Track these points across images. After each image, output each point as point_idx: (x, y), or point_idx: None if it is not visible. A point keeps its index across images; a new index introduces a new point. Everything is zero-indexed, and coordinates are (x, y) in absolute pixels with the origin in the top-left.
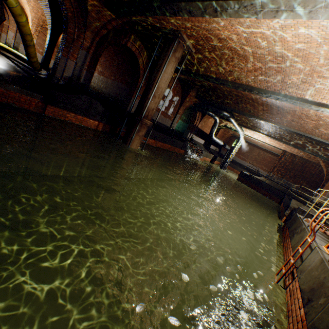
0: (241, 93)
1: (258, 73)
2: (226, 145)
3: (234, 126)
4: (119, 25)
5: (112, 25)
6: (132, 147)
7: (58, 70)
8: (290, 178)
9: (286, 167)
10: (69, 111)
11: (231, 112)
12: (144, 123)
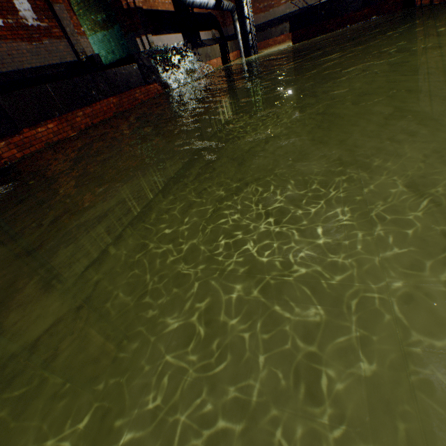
0: None
1: None
2: (223, 1)
3: None
4: None
5: None
6: None
7: None
8: None
9: None
10: None
11: None
12: None
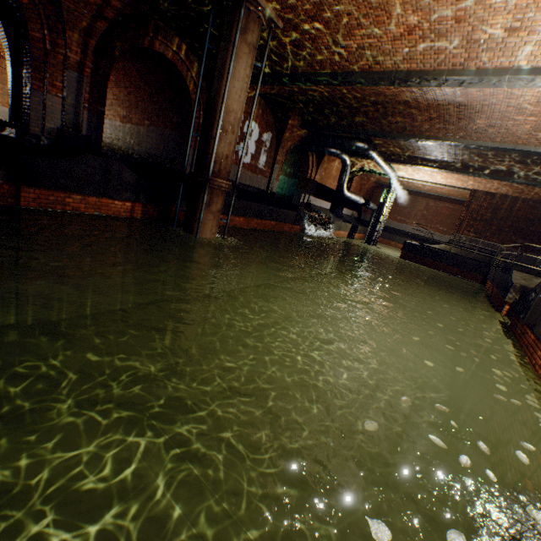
0: (384, 96)
1: (416, 36)
2: (370, 203)
3: (378, 165)
4: (126, 7)
5: (114, 8)
6: (205, 237)
7: (33, 120)
8: (493, 235)
9: (481, 218)
10: (67, 191)
11: (368, 141)
12: (215, 186)
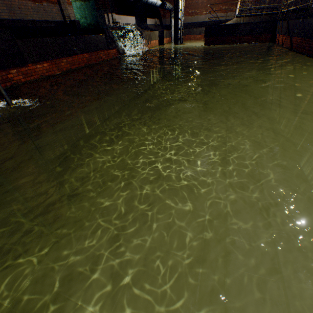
0: None
1: None
2: (166, 3)
3: None
4: None
5: None
6: None
7: None
8: None
9: None
10: None
11: None
12: None
